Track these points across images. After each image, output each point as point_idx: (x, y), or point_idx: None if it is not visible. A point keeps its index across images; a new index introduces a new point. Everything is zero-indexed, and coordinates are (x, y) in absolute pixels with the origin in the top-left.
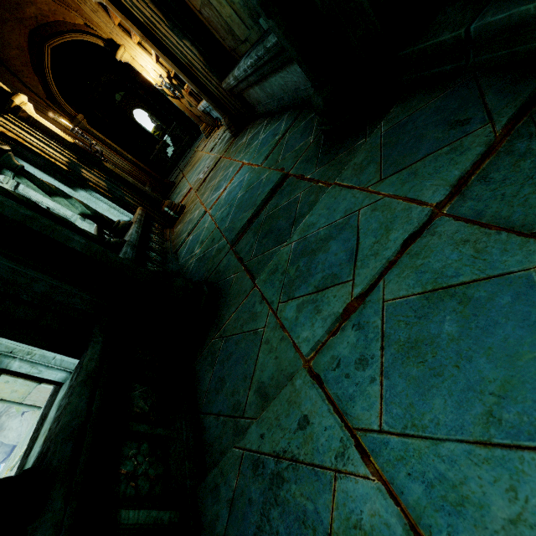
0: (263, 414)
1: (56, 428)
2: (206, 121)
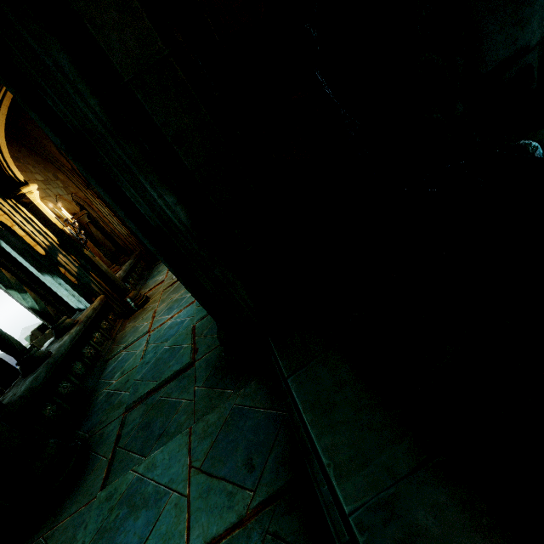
0: None
1: None
2: None
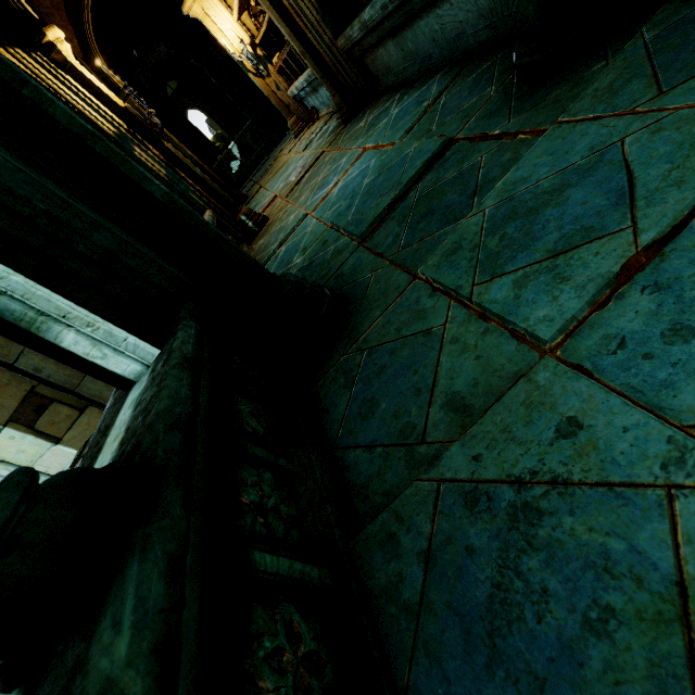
0: (472, 428)
1: (145, 419)
2: (297, 112)
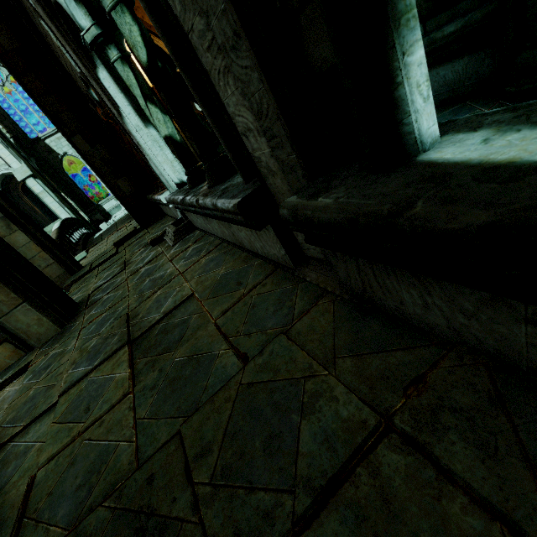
0: None
1: None
2: None
